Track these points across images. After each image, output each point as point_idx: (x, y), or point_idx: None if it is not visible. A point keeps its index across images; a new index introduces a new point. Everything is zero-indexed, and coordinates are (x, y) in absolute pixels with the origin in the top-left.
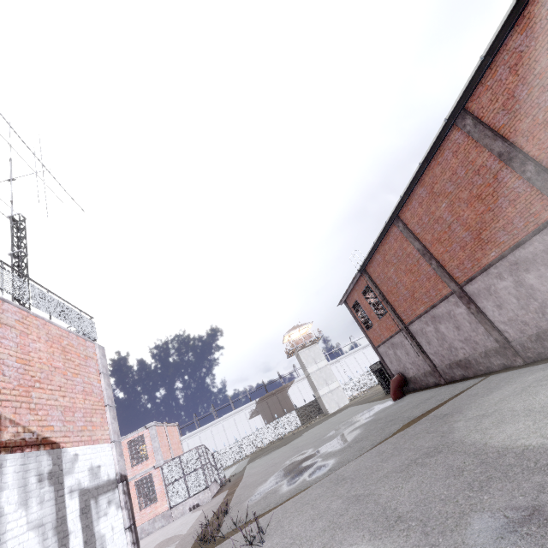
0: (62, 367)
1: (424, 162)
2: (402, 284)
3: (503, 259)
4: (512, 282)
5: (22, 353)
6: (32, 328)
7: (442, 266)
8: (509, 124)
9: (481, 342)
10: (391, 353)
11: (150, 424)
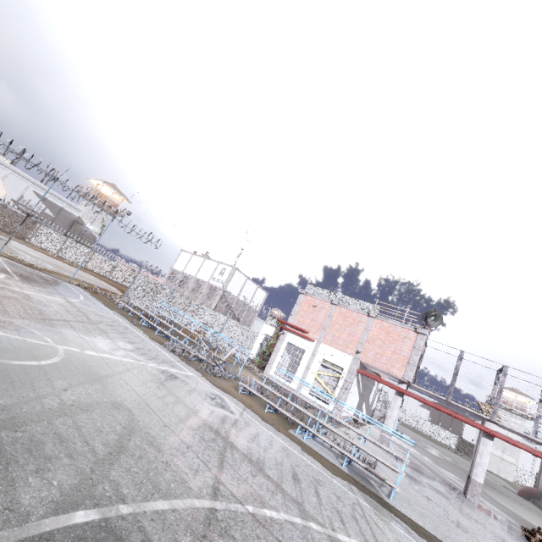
0: None
1: None
2: None
3: None
4: None
5: None
6: None
7: None
8: None
9: None
10: None
11: None
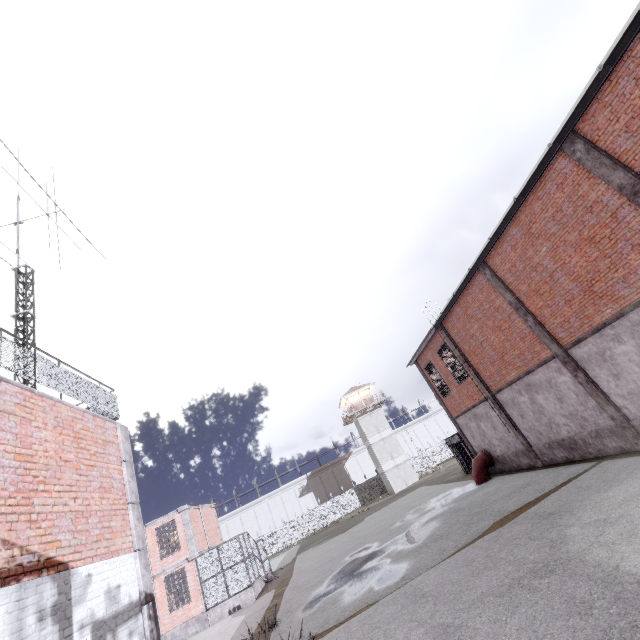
0: (73, 460)
1: (519, 196)
2: (488, 344)
3: (623, 317)
4: (634, 347)
5: (23, 446)
6: (37, 412)
7: (541, 324)
8: (633, 150)
9: (591, 418)
10: (473, 425)
11: (183, 507)
